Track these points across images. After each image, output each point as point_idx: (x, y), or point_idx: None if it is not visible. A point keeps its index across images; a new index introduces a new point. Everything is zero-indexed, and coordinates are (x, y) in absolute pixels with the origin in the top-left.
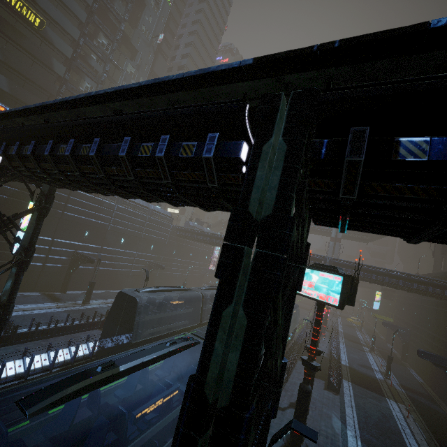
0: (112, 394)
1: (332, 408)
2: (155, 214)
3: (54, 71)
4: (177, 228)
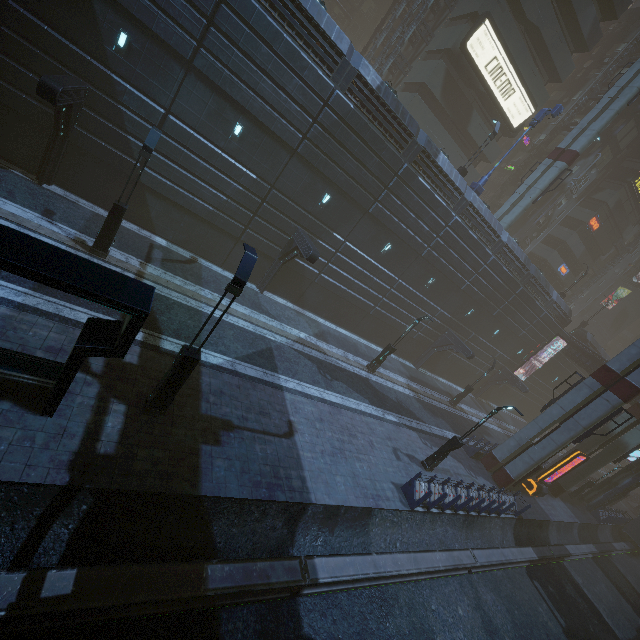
0: (632, 556)
1: None
2: None
3: (621, 235)
4: None
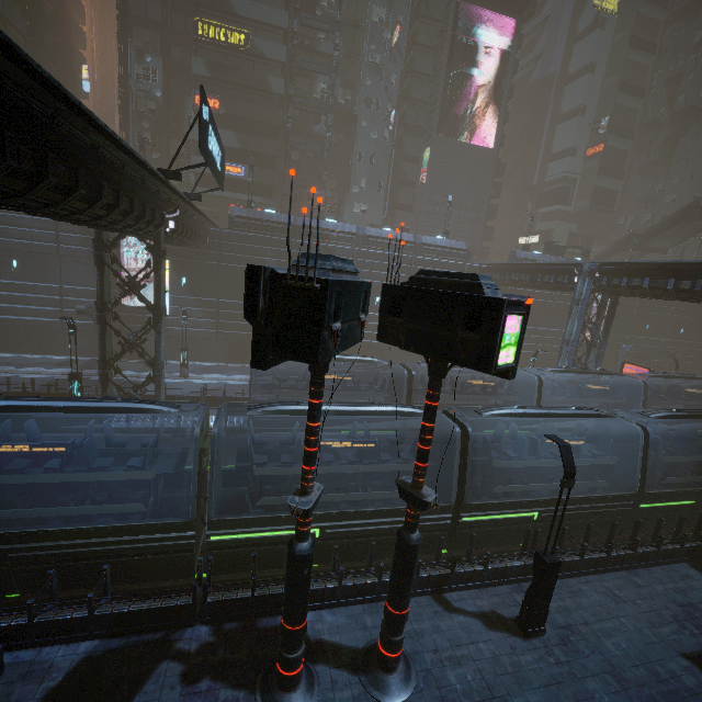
0: None
1: (633, 700)
2: (428, 251)
3: (274, 93)
4: (478, 268)
